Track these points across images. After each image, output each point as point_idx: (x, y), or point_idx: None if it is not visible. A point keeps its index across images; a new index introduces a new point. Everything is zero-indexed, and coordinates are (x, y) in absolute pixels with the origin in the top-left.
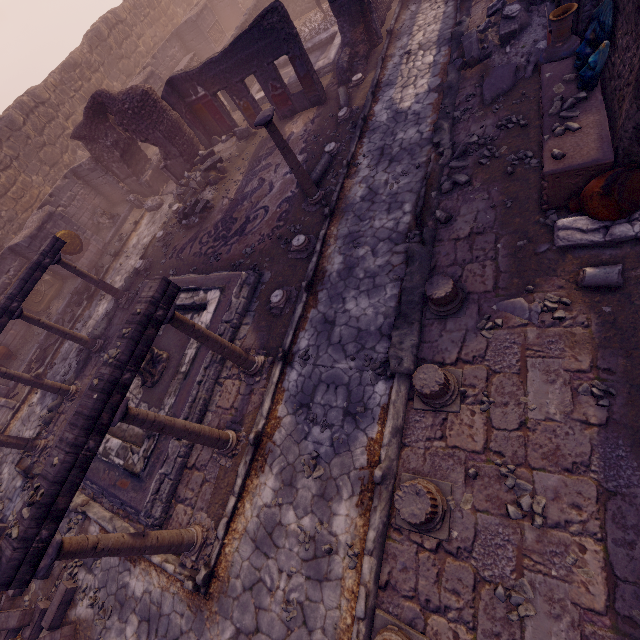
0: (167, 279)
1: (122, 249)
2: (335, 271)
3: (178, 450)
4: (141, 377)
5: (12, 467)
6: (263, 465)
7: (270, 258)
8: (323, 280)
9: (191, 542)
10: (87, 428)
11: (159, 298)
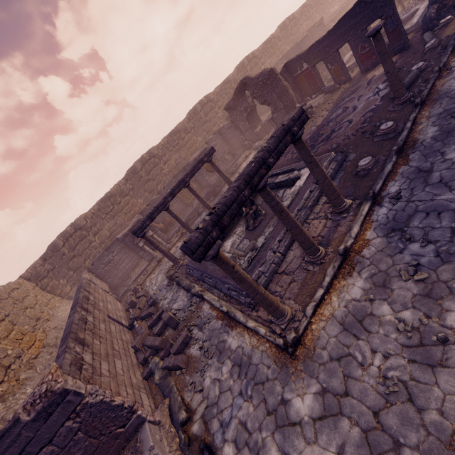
0: (302, 109)
1: (236, 171)
2: (429, 138)
3: (273, 258)
4: (246, 223)
5: (163, 275)
6: (350, 271)
7: (354, 146)
8: (414, 146)
9: (283, 312)
10: (246, 181)
11: (296, 119)
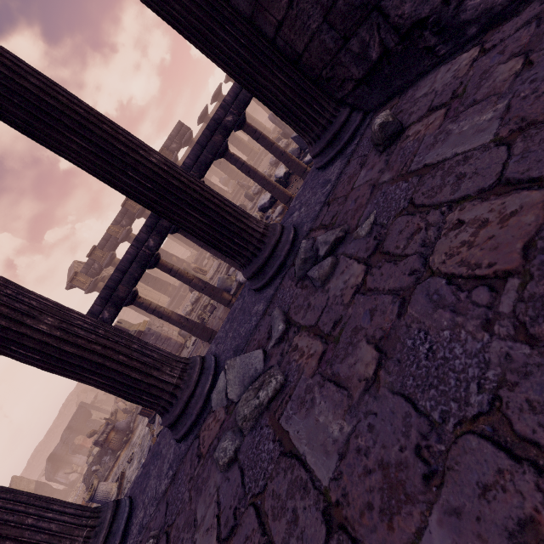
0: None
1: None
2: None
3: None
4: None
5: None
6: None
7: None
8: None
9: None
10: None
11: None
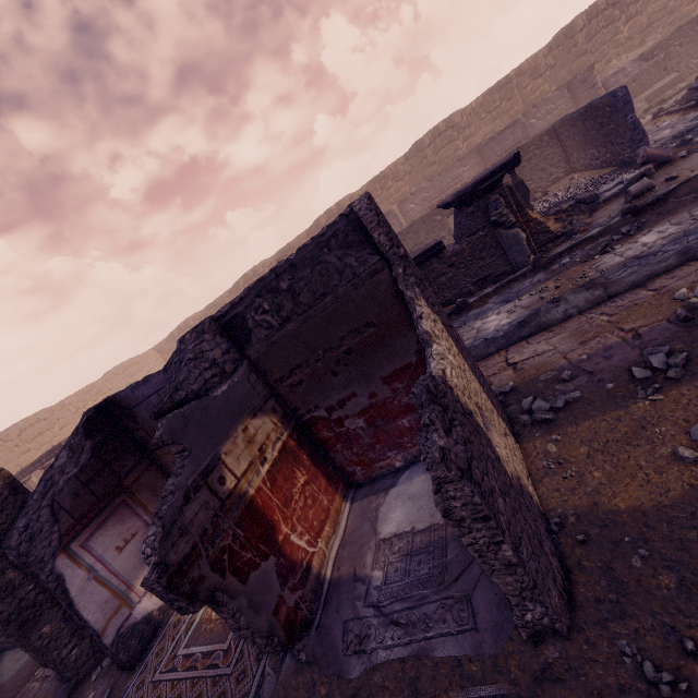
0: (61, 443)
1: None
2: None
3: None
4: None
5: None
6: None
7: None
8: None
9: None
10: (32, 464)
11: (58, 447)
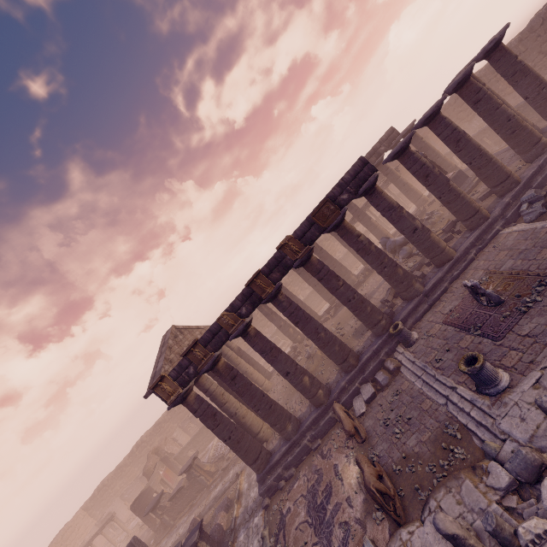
0: None
1: None
2: None
3: None
4: None
5: None
6: None
7: None
8: None
9: None
10: None
11: None
